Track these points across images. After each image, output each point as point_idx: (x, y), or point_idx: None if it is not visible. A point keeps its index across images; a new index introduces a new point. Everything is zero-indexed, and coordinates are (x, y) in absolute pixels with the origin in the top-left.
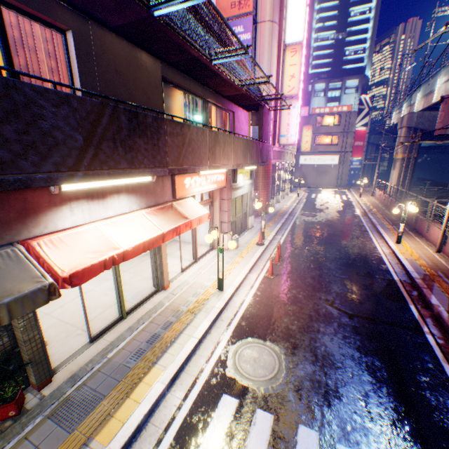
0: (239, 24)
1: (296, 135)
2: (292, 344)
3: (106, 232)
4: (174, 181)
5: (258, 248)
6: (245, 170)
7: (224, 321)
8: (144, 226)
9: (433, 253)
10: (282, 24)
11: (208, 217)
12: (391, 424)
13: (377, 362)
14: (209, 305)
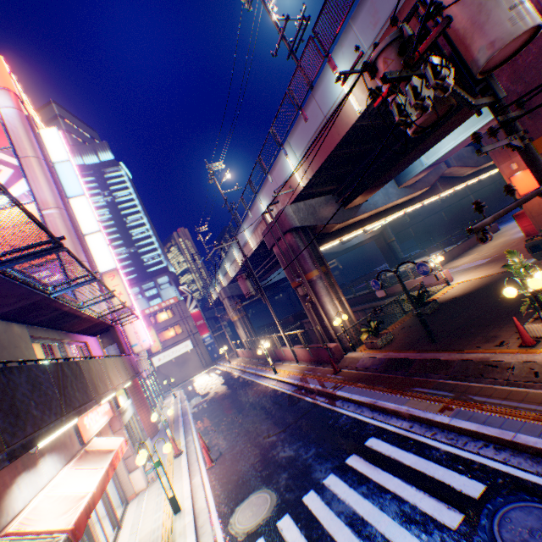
0: (45, 269)
1: (149, 337)
2: (266, 477)
3: (61, 492)
4: (77, 425)
5: (180, 457)
6: (121, 391)
7: (205, 523)
8: (83, 476)
9: (296, 364)
10: (92, 260)
11: (126, 443)
12: (333, 449)
13: (311, 435)
14: (179, 529)
